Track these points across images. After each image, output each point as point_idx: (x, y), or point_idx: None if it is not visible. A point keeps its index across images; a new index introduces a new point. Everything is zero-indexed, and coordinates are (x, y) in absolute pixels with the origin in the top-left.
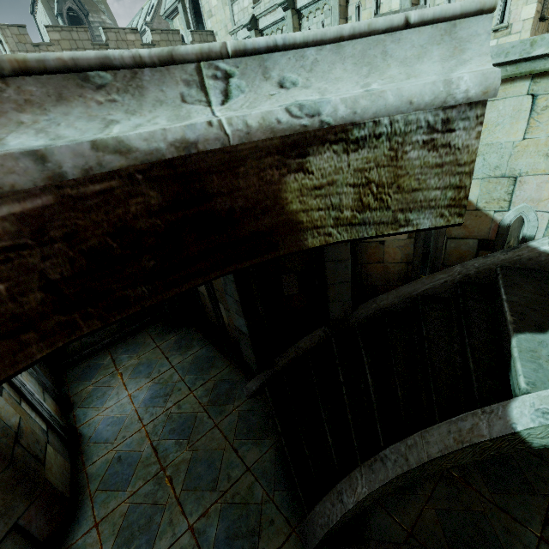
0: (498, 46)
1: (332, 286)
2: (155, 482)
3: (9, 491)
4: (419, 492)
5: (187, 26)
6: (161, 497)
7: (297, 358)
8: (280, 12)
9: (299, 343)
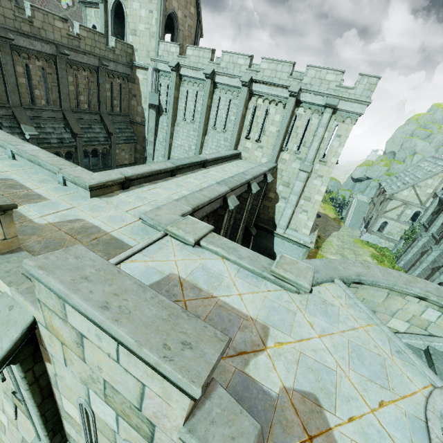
0: (387, 282)
1: None
2: None
3: None
4: None
5: (105, 24)
6: None
7: None
8: (201, 74)
9: None
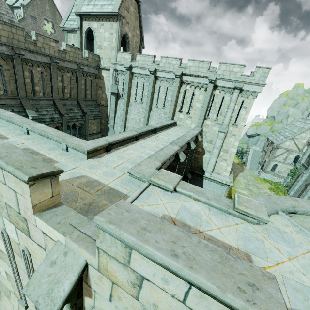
0: None
1: None
2: None
3: None
4: None
5: (80, 43)
6: None
7: None
8: (147, 72)
9: None
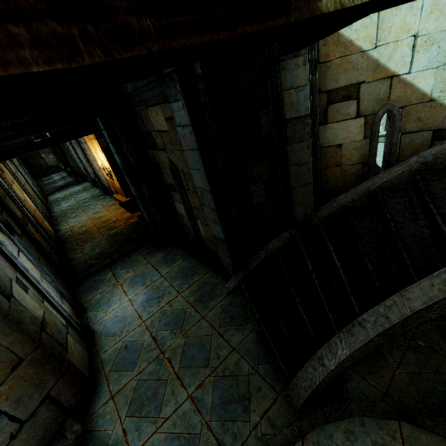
0: None
1: (296, 189)
2: (157, 363)
3: (40, 368)
4: (390, 360)
5: None
6: (163, 374)
7: (267, 258)
8: None
9: (268, 246)
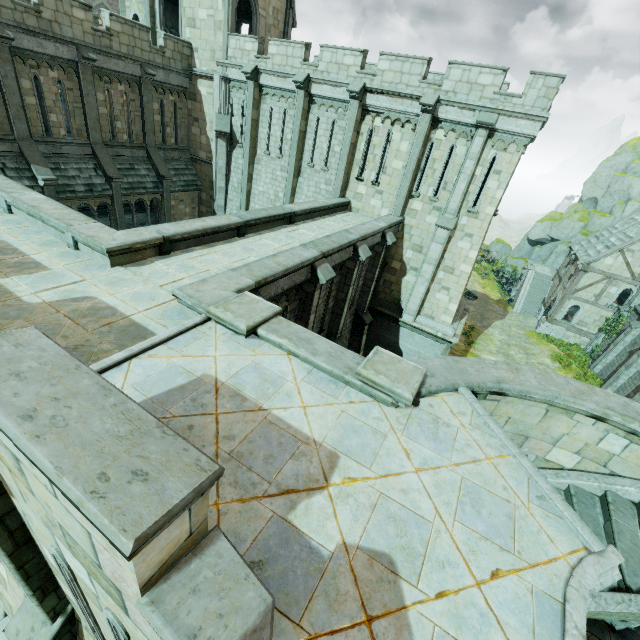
0: (543, 393)
1: None
2: None
3: None
4: None
5: (150, 13)
6: None
7: None
8: (291, 84)
9: None
